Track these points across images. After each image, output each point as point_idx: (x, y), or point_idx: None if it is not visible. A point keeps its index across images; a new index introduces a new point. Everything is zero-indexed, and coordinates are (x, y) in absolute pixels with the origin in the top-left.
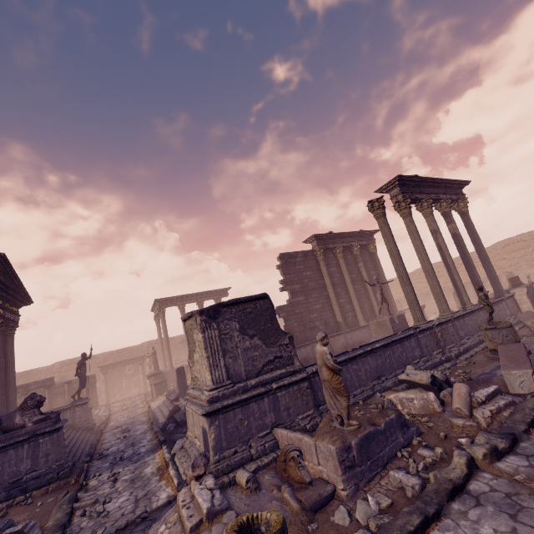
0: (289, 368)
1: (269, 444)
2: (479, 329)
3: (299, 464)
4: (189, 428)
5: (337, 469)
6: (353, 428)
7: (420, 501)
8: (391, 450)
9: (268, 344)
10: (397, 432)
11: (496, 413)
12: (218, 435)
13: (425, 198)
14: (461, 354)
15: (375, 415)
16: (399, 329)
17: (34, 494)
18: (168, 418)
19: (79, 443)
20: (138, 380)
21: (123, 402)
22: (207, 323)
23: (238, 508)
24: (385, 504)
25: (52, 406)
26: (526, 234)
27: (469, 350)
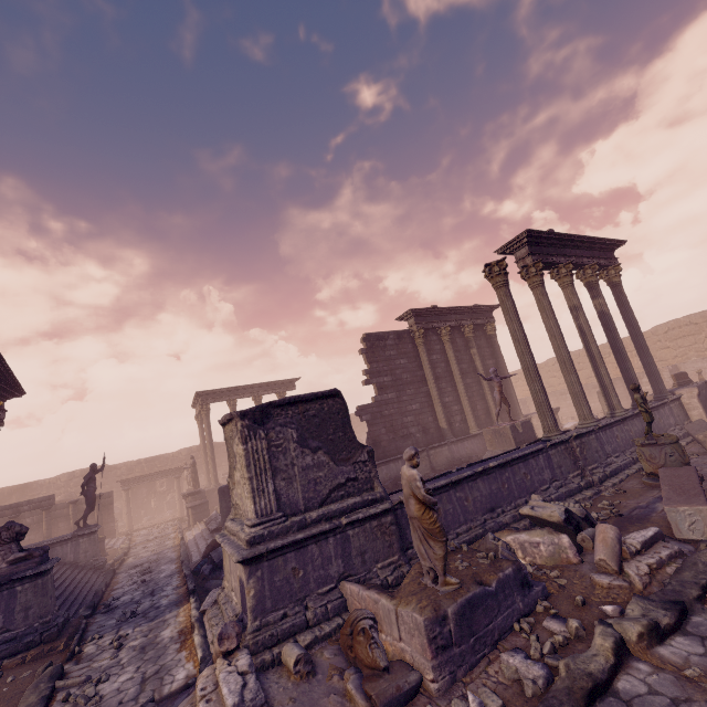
0: (367, 495)
1: (332, 604)
2: (632, 443)
3: (371, 639)
4: (226, 575)
5: (425, 650)
6: (451, 588)
7: (544, 705)
8: (505, 621)
9: (338, 460)
10: (515, 594)
11: (656, 568)
12: (260, 592)
13: (563, 262)
14: (607, 477)
15: (484, 568)
16: (523, 440)
17: (5, 664)
18: (203, 556)
19: (80, 589)
20: (173, 499)
21: (151, 530)
22: (251, 430)
23: (279, 704)
24: (492, 706)
25: (53, 534)
26: (697, 315)
27: (618, 472)
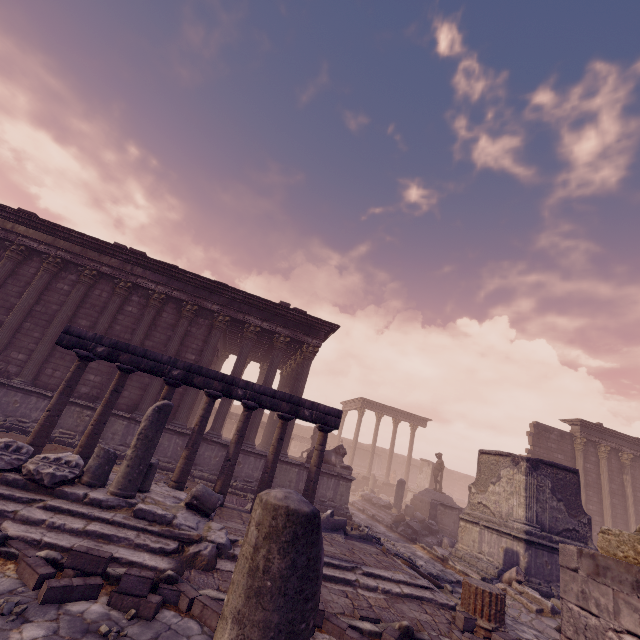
0: (587, 546)
1: None
2: None
3: None
4: (464, 542)
5: None
6: None
7: None
8: None
9: (569, 513)
10: None
11: None
12: (529, 562)
13: None
14: None
15: None
16: None
17: None
18: (394, 520)
19: None
20: None
21: None
22: (530, 470)
23: None
24: None
25: None
26: None
27: None
